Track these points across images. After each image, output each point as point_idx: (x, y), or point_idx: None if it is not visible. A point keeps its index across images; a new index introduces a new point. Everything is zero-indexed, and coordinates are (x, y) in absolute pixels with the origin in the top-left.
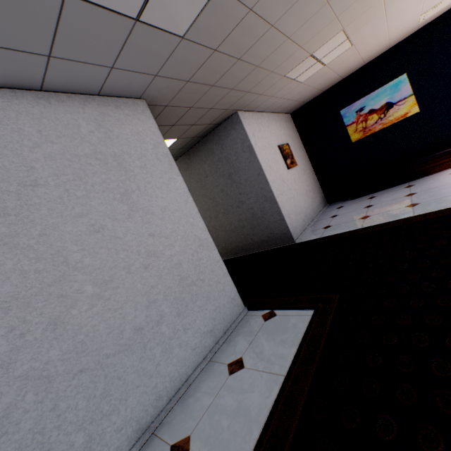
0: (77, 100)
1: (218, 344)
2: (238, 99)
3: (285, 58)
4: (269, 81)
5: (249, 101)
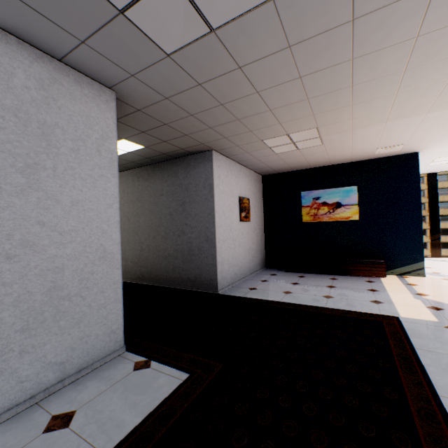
0: (28, 51)
1: (61, 384)
2: (215, 139)
3: (265, 125)
4: (247, 138)
5: (226, 146)
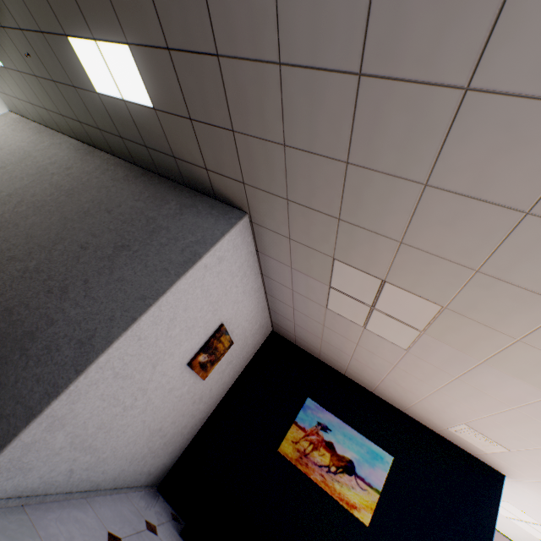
0: None
1: None
2: (271, 189)
3: (374, 224)
4: (319, 232)
5: (273, 223)
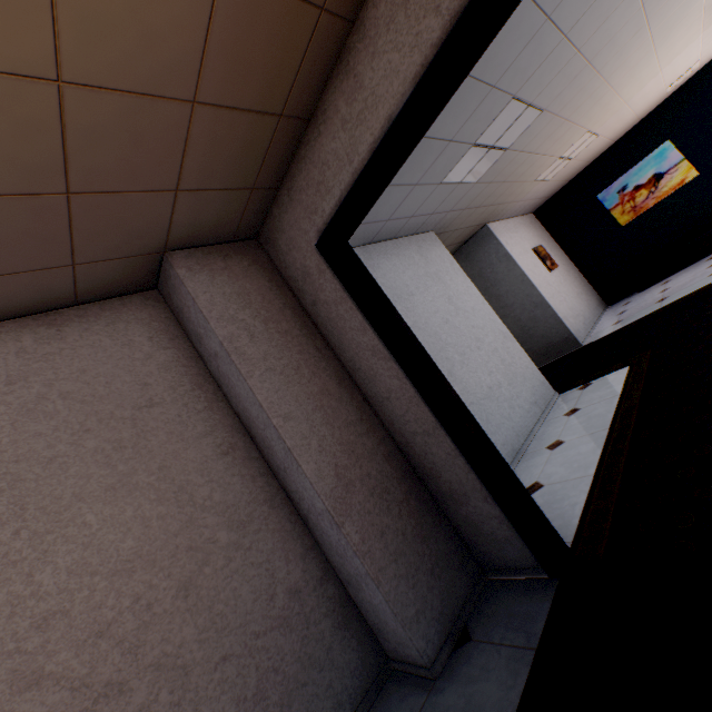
0: (406, 241)
1: (544, 414)
2: (491, 212)
3: (537, 168)
4: (520, 189)
5: (499, 211)
